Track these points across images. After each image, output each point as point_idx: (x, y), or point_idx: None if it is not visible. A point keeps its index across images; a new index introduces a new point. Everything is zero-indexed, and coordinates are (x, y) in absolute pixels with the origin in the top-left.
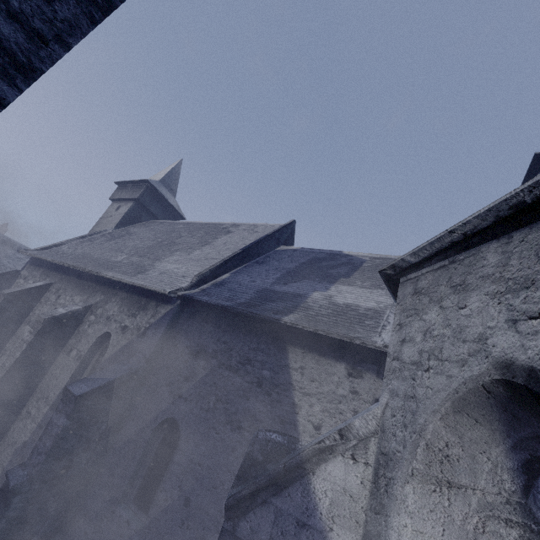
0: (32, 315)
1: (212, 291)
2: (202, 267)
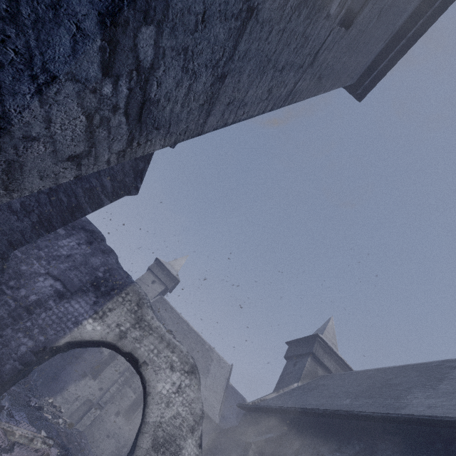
0: (132, 382)
1: (223, 422)
2: (216, 400)
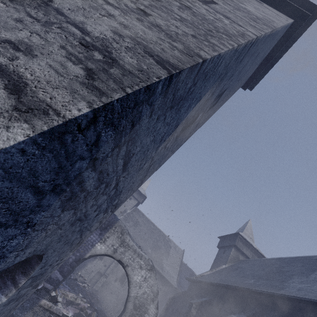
0: None
1: (179, 286)
2: (174, 273)
